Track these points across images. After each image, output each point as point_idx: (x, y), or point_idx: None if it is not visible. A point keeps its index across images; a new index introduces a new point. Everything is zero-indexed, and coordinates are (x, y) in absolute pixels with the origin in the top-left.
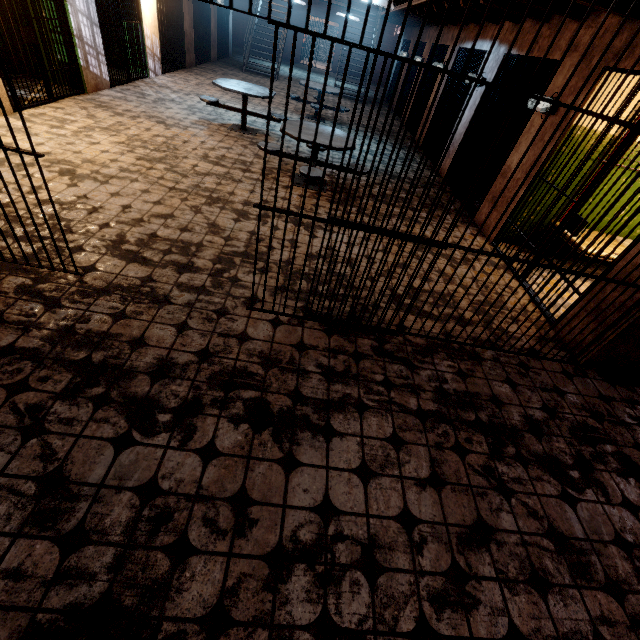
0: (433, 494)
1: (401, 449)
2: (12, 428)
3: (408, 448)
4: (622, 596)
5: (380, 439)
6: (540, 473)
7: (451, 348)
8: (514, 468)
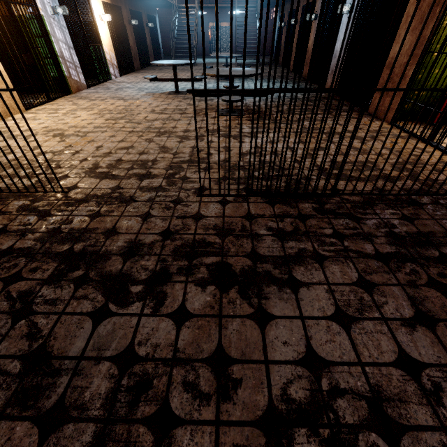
0: (427, 333)
1: (373, 291)
2: (5, 313)
3: (380, 289)
4: None
5: (348, 284)
6: None
7: (387, 199)
8: None
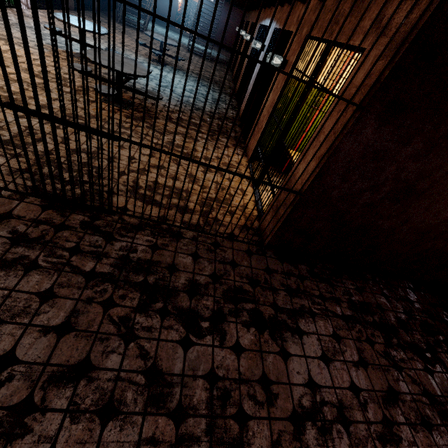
0: (52, 339)
1: (47, 302)
2: None
3: (55, 301)
4: (183, 419)
5: (31, 293)
6: (173, 323)
7: (159, 228)
8: (151, 319)
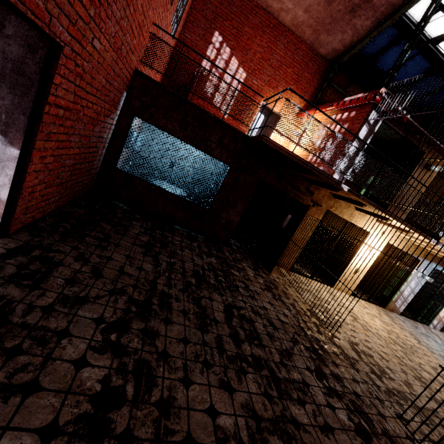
0: None
1: None
2: (290, 337)
3: None
4: None
5: None
6: None
7: None
8: None
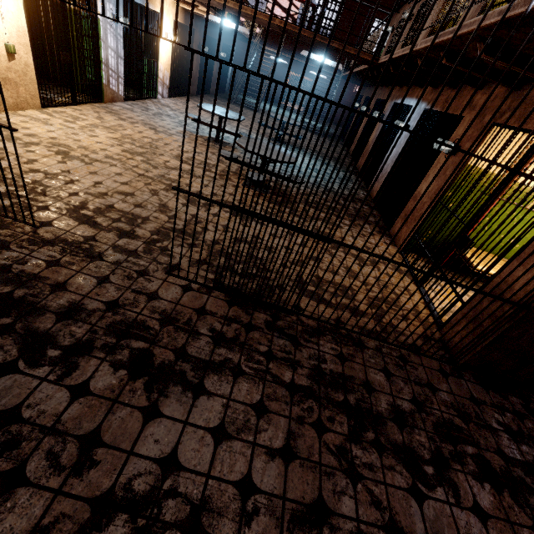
0: (280, 465)
1: (263, 417)
2: None
3: (270, 417)
4: None
5: (245, 404)
6: (394, 463)
7: (338, 333)
8: (369, 453)
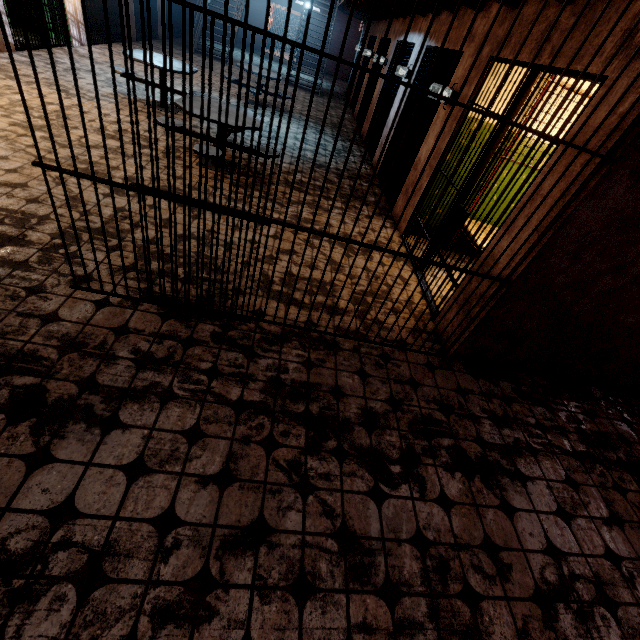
0: (214, 492)
1: (196, 443)
2: None
3: (206, 442)
4: (396, 599)
5: (174, 432)
6: (356, 468)
7: (308, 337)
8: (327, 463)
